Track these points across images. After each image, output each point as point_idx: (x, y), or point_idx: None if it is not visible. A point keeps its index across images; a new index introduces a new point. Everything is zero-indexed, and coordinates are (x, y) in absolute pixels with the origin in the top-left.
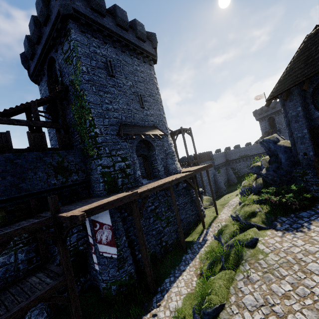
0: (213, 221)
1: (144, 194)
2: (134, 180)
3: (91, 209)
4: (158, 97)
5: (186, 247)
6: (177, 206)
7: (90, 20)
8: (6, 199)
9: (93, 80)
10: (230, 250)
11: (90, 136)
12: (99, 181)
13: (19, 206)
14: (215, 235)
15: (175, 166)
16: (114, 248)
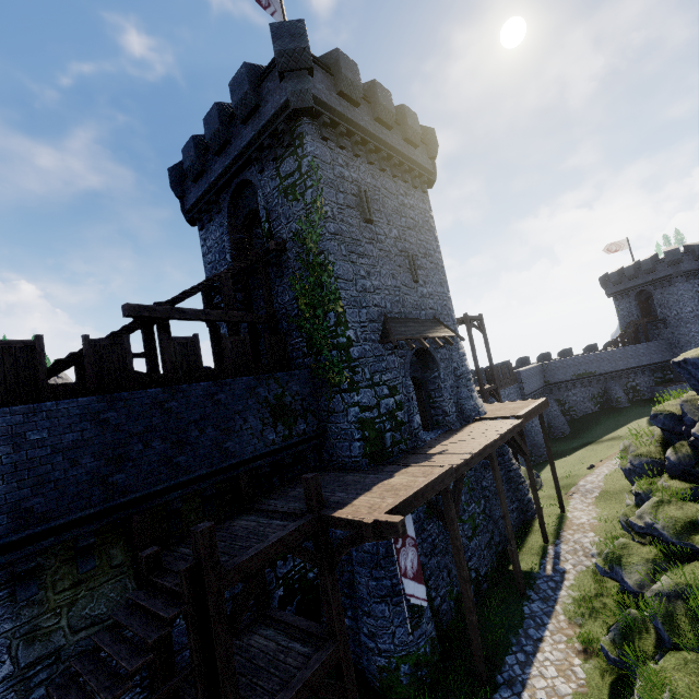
0: (560, 526)
1: (459, 472)
2: (409, 434)
3: (397, 506)
4: (438, 258)
5: (524, 586)
6: (485, 491)
7: (336, 115)
8: (206, 474)
9: (341, 233)
10: (670, 606)
11: (337, 345)
12: (353, 436)
13: (218, 487)
14: (601, 564)
15: (475, 403)
16: (423, 586)
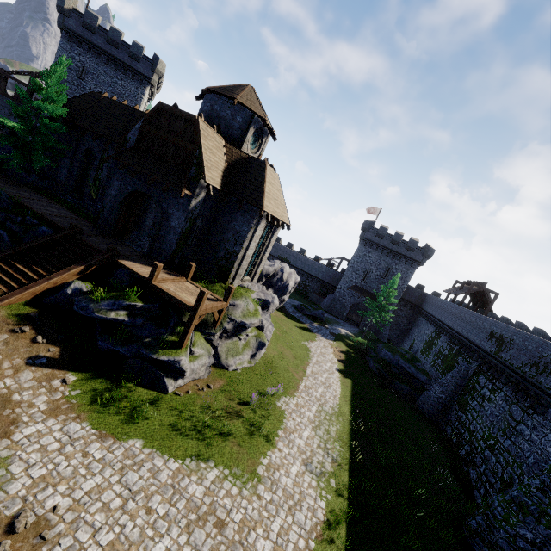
0: None
1: None
2: None
3: None
4: None
5: None
6: None
7: (78, 34)
8: None
9: None
10: None
11: None
12: None
13: None
14: None
15: None
16: None
